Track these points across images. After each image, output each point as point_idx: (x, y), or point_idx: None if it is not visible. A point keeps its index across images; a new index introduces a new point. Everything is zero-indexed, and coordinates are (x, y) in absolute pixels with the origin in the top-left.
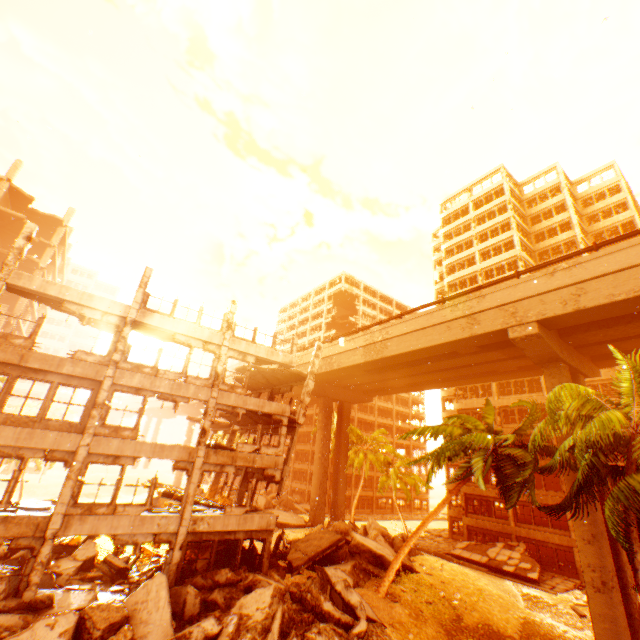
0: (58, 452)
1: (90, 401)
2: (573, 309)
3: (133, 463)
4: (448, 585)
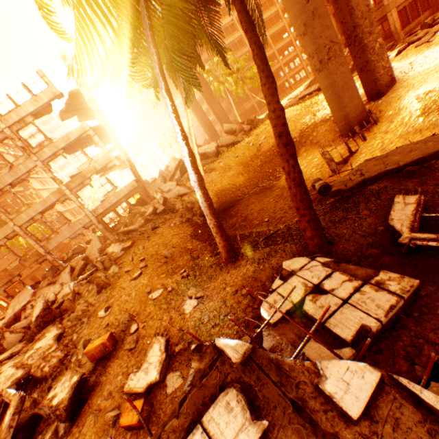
0: (10, 235)
1: None
2: None
3: (42, 215)
4: (260, 135)
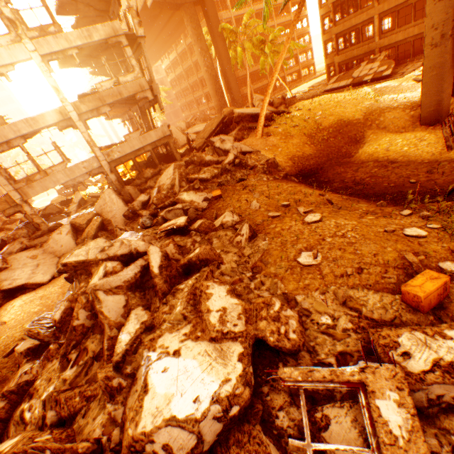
0: None
1: None
2: None
3: (25, 142)
4: (313, 111)
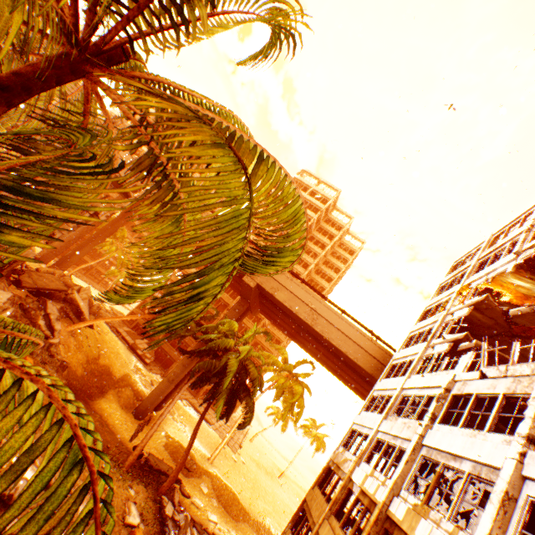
0: None
1: None
2: (272, 293)
3: None
4: (105, 343)
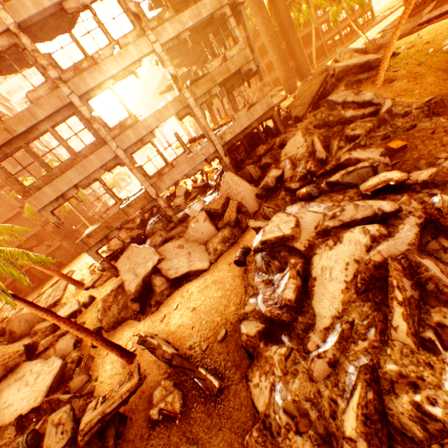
0: (109, 164)
1: (84, 123)
2: None
3: (154, 137)
4: (433, 43)
